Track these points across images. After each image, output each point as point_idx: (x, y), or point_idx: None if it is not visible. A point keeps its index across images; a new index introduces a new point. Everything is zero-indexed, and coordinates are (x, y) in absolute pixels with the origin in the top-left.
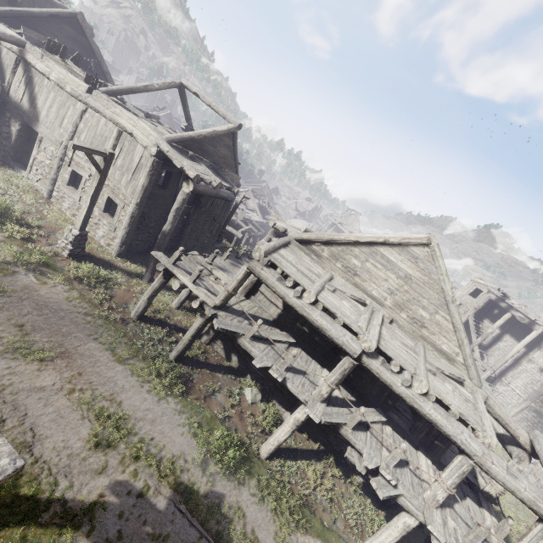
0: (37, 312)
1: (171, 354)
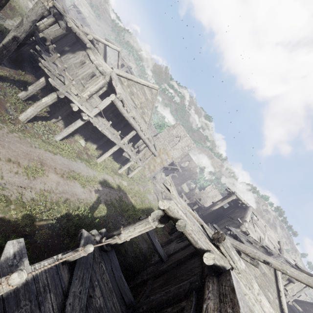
0: (1, 146)
1: (58, 138)
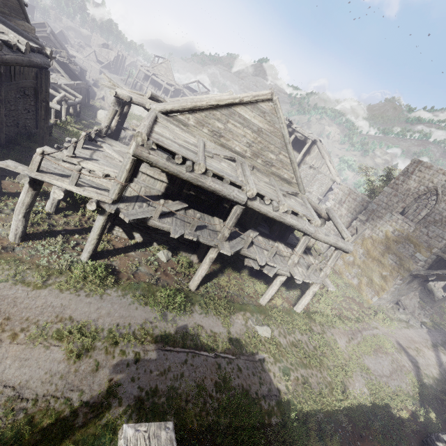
0: None
1: (83, 257)
